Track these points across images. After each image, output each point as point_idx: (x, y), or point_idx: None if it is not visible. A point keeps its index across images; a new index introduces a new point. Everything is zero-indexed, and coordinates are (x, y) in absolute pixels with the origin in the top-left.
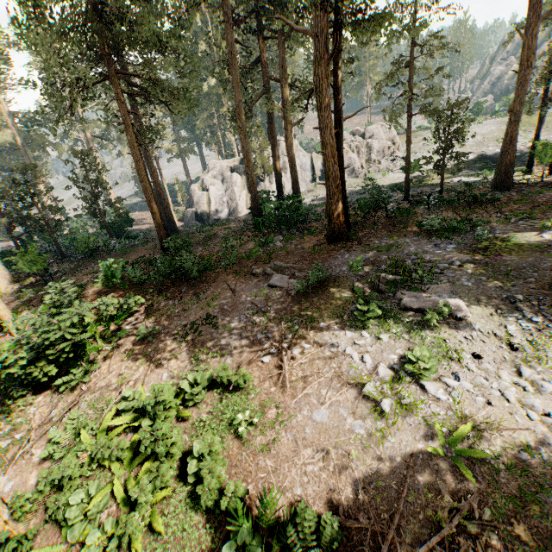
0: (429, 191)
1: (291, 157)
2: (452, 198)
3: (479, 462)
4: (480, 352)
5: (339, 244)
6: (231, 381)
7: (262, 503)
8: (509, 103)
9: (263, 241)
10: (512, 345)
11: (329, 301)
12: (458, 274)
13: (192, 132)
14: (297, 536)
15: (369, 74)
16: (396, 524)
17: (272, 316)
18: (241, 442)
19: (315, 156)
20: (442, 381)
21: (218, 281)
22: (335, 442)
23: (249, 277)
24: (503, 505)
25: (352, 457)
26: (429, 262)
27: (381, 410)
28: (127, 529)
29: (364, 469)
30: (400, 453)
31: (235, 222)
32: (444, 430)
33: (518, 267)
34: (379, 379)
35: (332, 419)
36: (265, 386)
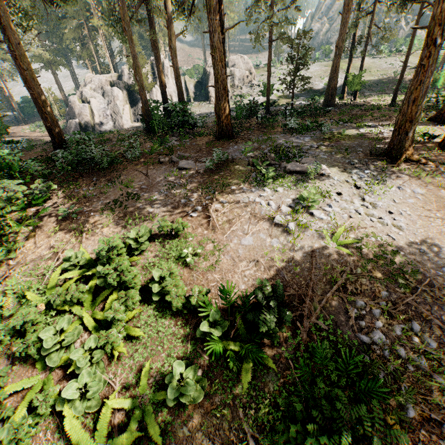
0: (281, 109)
1: (176, 68)
2: (301, 110)
3: (351, 246)
4: (340, 191)
5: (227, 140)
6: (170, 230)
7: (224, 292)
8: (326, 51)
9: (160, 141)
10: (357, 186)
11: (233, 173)
12: (317, 152)
13: (60, 42)
14: (262, 295)
15: (226, 11)
16: (312, 287)
17: (190, 188)
18: (190, 268)
19: (187, 79)
20: (322, 209)
21: (128, 170)
22: (261, 254)
23: (158, 165)
24: (366, 265)
25: (275, 259)
26: (297, 147)
27: (288, 230)
28: (110, 339)
29: (284, 265)
30: (305, 251)
31: (124, 131)
32: (328, 235)
33: (351, 147)
34: (283, 214)
35: (256, 242)
36: (198, 232)
